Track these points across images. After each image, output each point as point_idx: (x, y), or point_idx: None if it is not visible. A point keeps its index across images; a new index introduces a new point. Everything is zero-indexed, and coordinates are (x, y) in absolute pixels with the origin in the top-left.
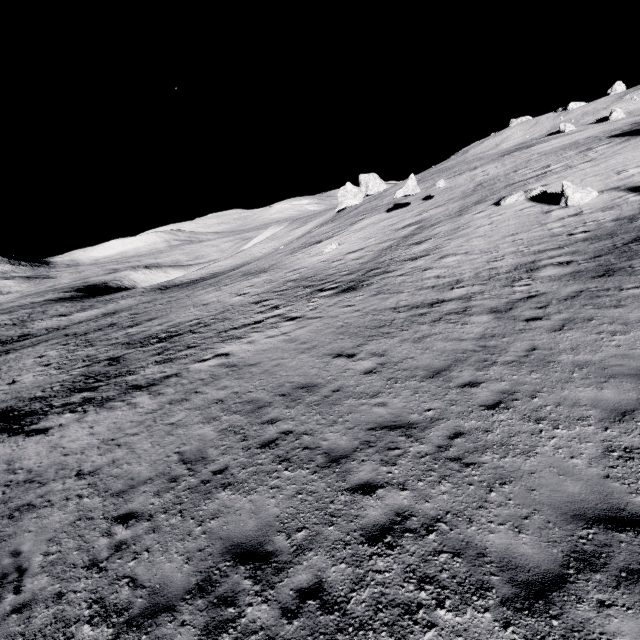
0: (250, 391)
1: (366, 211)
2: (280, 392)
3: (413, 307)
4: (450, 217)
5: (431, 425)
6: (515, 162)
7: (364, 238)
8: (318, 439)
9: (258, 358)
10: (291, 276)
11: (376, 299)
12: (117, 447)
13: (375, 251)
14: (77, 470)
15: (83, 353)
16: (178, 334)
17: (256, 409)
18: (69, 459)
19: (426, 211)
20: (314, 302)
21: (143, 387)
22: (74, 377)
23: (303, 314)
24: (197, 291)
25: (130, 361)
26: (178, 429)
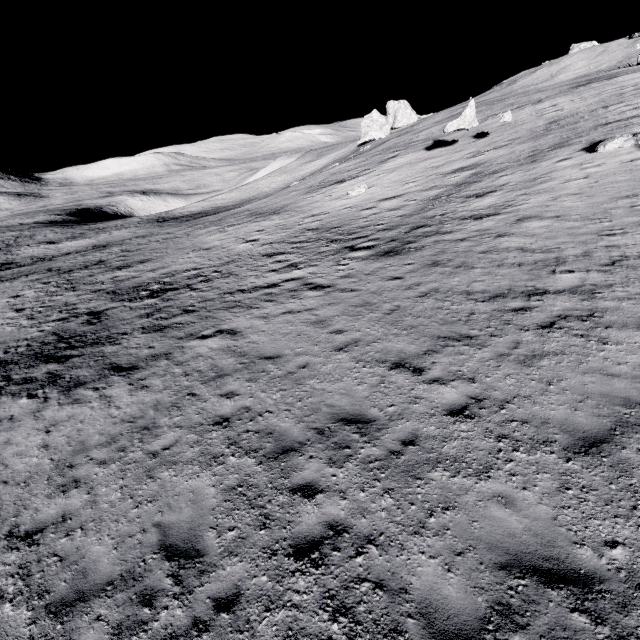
0: (268, 410)
1: (398, 147)
2: (315, 424)
3: (498, 295)
4: (519, 163)
5: (637, 596)
6: (600, 95)
7: (400, 182)
8: (399, 566)
9: (276, 347)
10: (310, 223)
11: (434, 273)
12: (74, 485)
13: (418, 201)
14: (11, 524)
15: (62, 299)
16: (173, 288)
17: (280, 453)
18: (6, 494)
19: (482, 152)
20: (345, 265)
21: (123, 369)
22: (45, 335)
23: (332, 282)
24: (197, 229)
25: (113, 321)
26: (162, 468)
